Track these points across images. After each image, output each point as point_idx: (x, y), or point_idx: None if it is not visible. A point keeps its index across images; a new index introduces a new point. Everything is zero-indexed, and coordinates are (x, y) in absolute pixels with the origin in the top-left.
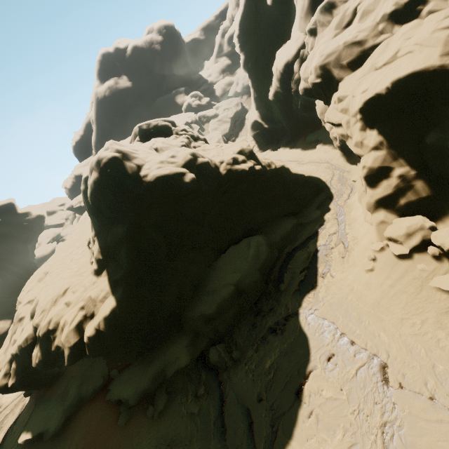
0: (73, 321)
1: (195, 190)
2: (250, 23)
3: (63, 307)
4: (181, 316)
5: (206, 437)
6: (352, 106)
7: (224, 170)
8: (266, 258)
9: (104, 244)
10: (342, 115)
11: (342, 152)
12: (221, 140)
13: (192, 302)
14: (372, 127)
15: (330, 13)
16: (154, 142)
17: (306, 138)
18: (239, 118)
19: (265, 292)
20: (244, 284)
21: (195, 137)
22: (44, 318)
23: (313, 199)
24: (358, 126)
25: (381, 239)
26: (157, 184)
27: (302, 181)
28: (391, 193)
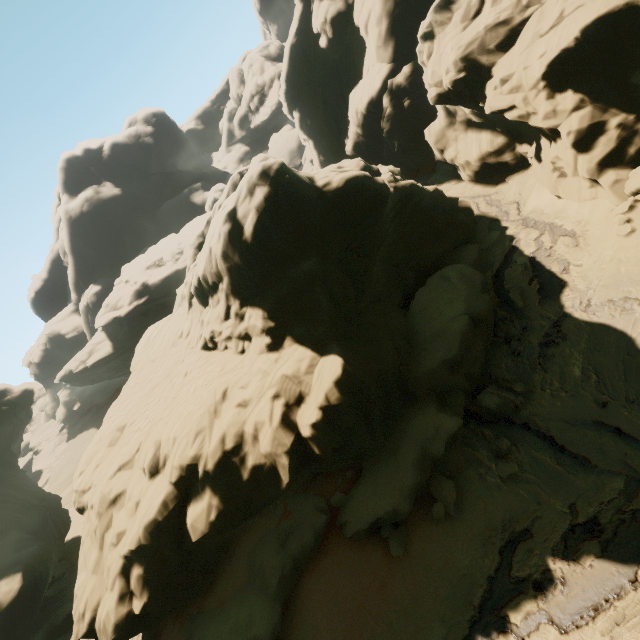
0: (272, 417)
1: (386, 198)
2: (299, 74)
3: (237, 411)
4: (406, 381)
5: (561, 482)
6: (528, 79)
7: (390, 187)
8: (481, 279)
9: (274, 302)
10: (513, 95)
11: (475, 180)
12: None
13: (414, 358)
14: (562, 90)
15: (448, 10)
16: None
17: None
18: None
19: (497, 320)
20: (477, 309)
21: None
22: (207, 441)
23: (476, 227)
24: (542, 96)
25: (623, 200)
26: (348, 189)
27: (457, 207)
28: (615, 147)
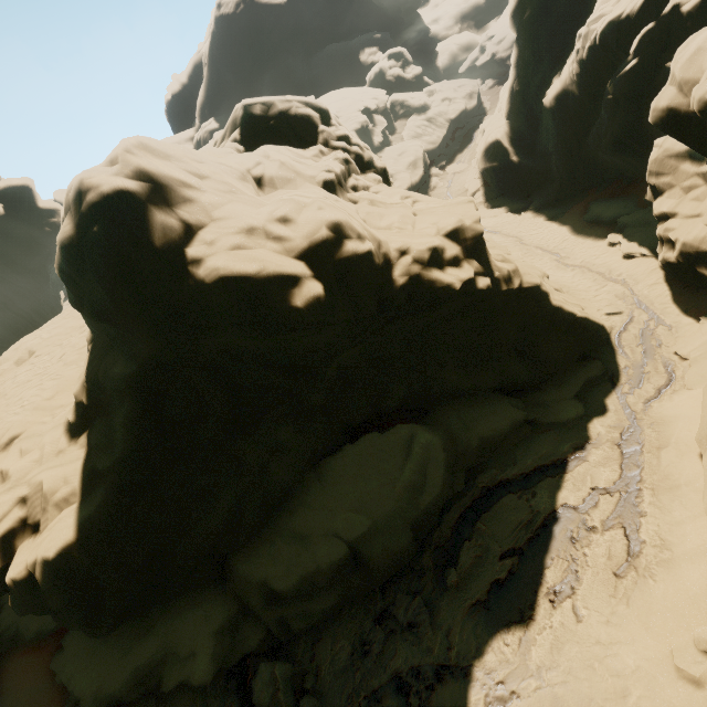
0: None
1: (315, 324)
2: None
3: None
4: (227, 558)
5: None
6: None
7: (404, 274)
8: (436, 500)
9: (93, 377)
10: None
11: (669, 274)
12: (419, 162)
13: (255, 541)
14: None
15: None
16: (262, 157)
17: (588, 209)
18: (466, 125)
19: (412, 567)
20: (371, 551)
21: (364, 162)
22: None
23: (574, 369)
24: None
25: None
26: (219, 293)
27: (564, 325)
28: None
